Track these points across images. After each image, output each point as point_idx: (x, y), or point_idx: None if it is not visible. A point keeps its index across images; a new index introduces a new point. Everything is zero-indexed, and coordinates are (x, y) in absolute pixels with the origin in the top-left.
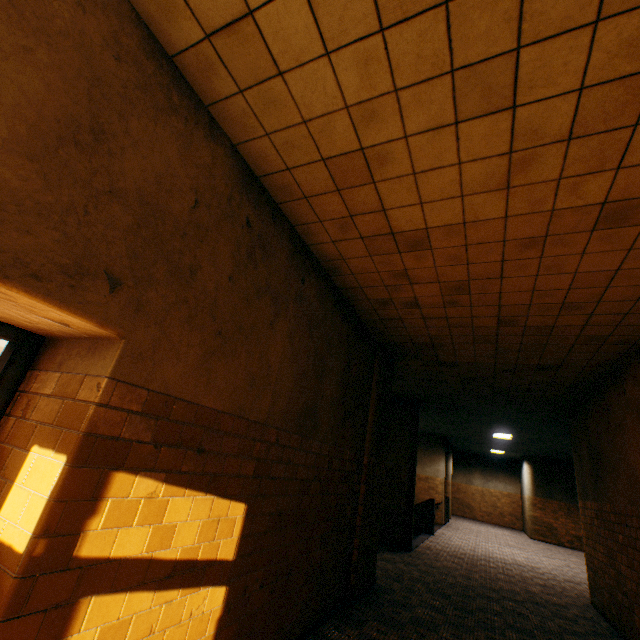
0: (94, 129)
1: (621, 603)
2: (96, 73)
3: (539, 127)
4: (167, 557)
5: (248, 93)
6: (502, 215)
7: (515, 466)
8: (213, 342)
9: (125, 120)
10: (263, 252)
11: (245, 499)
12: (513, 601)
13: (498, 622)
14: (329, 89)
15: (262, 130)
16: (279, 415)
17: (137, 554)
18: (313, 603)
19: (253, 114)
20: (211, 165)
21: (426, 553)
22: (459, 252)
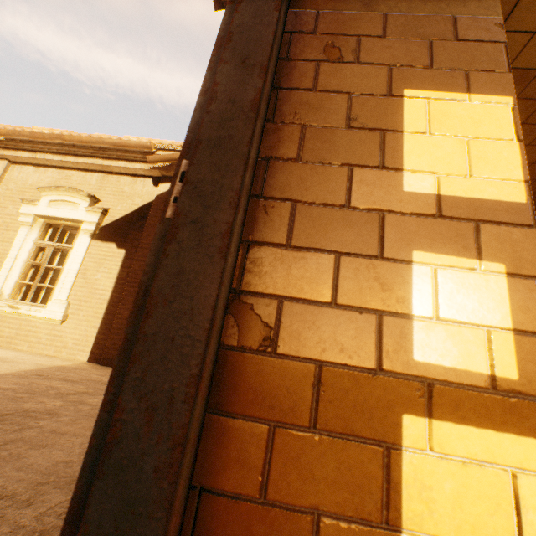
0: None
1: None
2: None
3: None
4: None
5: None
6: None
7: None
8: None
9: None
10: None
11: None
12: None
13: None
14: None
15: None
16: None
17: None
18: None
19: None
20: None
21: None
22: None
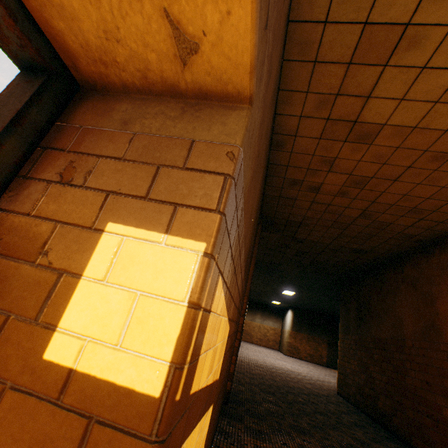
0: None
1: (367, 394)
2: None
3: None
4: (209, 382)
5: None
6: (445, 128)
7: (281, 312)
8: (256, 162)
9: None
10: (274, 98)
11: (230, 323)
12: (305, 394)
13: (308, 409)
14: None
15: None
16: (246, 252)
17: (204, 382)
18: (220, 407)
19: None
20: None
21: (243, 364)
22: (387, 152)
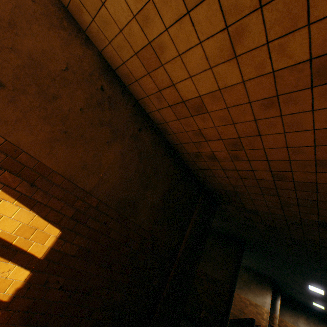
0: (10, 23)
1: None
2: (19, 4)
3: (237, 2)
4: None
5: (96, 19)
6: (240, 80)
7: None
8: (59, 135)
9: (30, 24)
10: (110, 105)
11: (61, 228)
12: None
13: None
14: (124, 7)
15: (107, 40)
16: (102, 193)
17: None
18: (107, 326)
19: (101, 32)
20: (81, 56)
21: None
22: (225, 114)
